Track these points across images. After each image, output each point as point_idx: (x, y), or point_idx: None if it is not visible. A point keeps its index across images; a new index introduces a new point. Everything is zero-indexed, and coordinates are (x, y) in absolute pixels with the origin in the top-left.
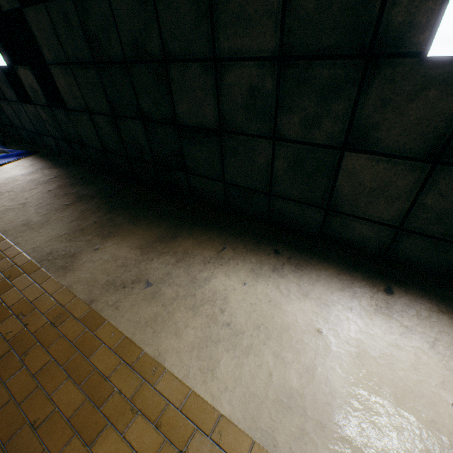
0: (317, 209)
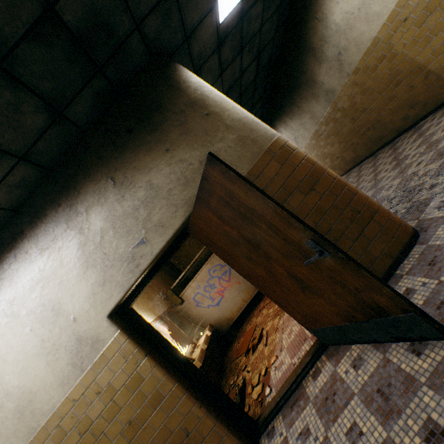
0: None
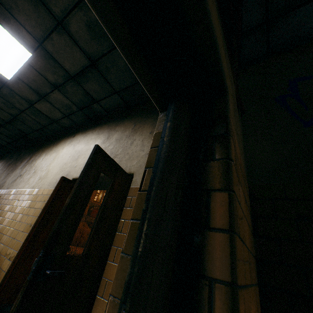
0: (54, 123)
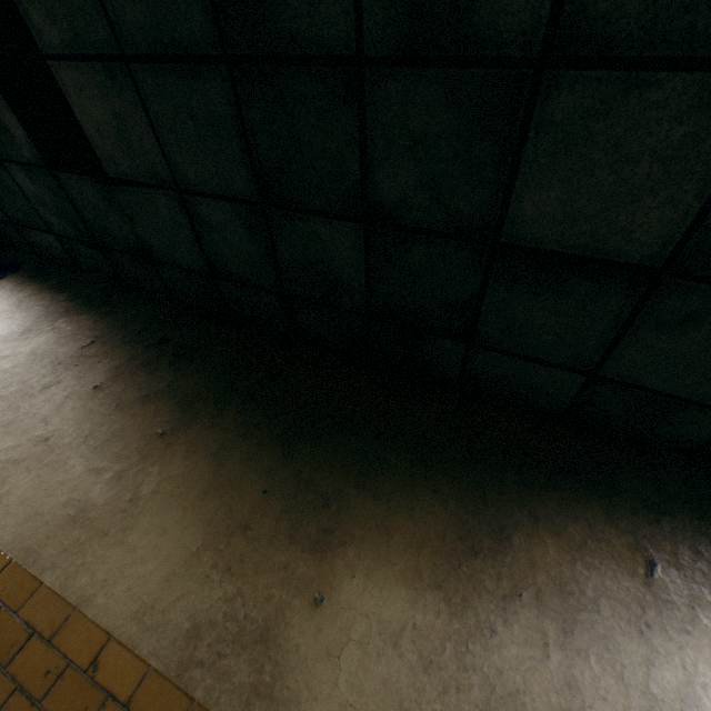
0: None
